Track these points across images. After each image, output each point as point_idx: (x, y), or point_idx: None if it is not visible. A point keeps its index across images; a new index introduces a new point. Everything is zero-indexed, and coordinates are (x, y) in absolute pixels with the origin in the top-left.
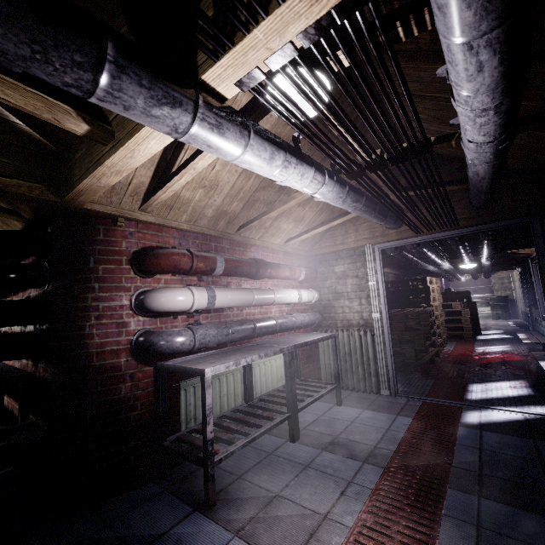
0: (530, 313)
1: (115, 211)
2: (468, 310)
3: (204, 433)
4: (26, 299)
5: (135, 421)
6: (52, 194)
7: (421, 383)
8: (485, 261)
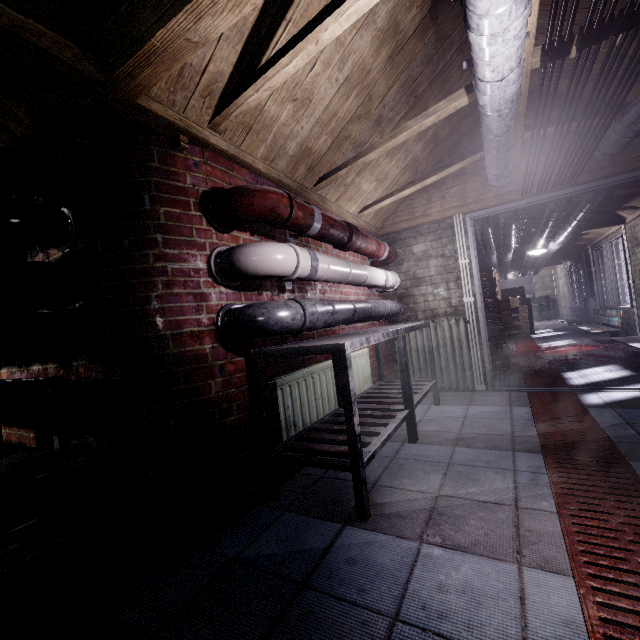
0: (585, 307)
1: (178, 120)
2: (526, 306)
3: (350, 426)
4: (43, 261)
5: (233, 428)
6: (91, 65)
7: (510, 377)
8: (559, 243)
